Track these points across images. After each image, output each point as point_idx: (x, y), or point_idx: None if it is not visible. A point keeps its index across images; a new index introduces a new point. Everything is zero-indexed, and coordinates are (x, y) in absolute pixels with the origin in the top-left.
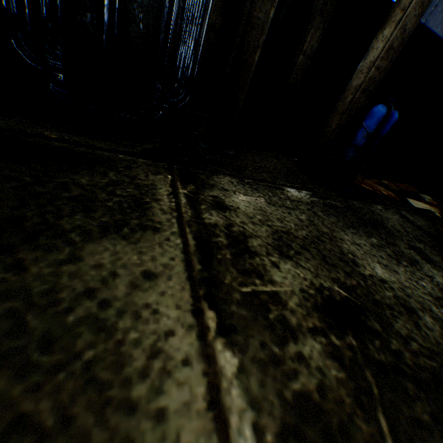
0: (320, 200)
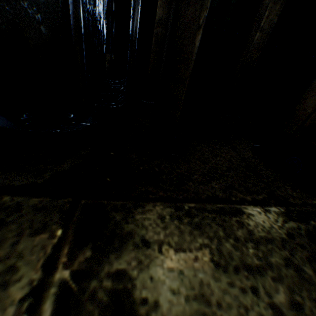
0: (300, 224)
